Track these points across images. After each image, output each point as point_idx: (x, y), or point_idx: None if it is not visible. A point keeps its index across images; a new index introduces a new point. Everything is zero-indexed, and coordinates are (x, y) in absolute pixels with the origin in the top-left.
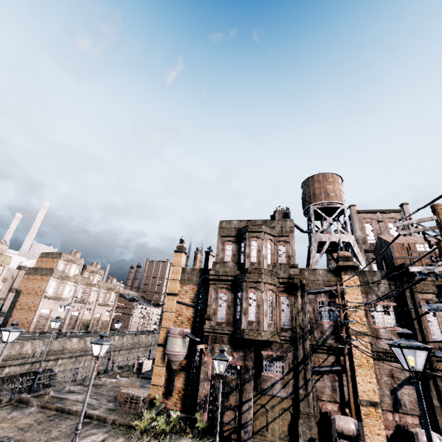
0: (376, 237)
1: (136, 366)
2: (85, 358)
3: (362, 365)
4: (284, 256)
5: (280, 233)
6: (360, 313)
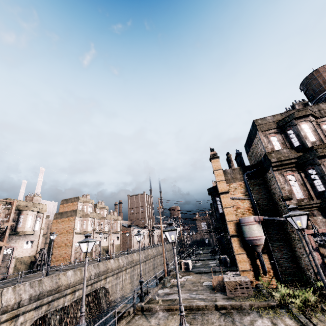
0: None
1: (183, 266)
2: (122, 274)
3: None
4: None
5: (320, 115)
6: None
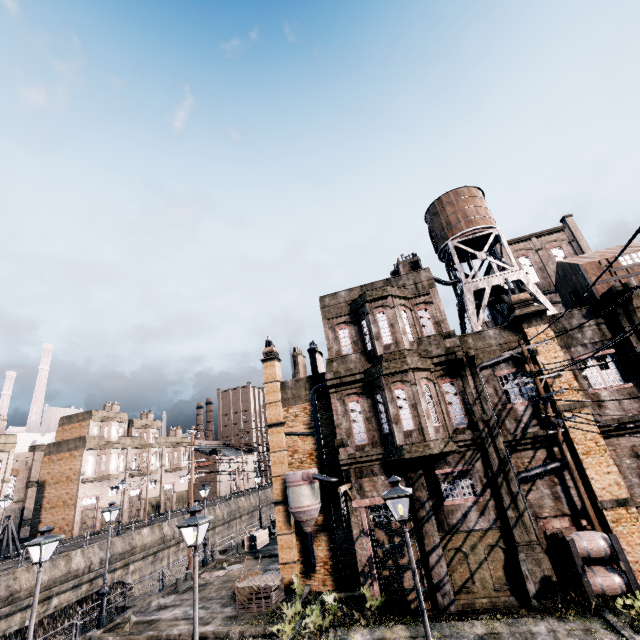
0: (539, 274)
1: (247, 543)
2: (168, 552)
3: (591, 451)
4: (430, 324)
5: (416, 292)
6: (566, 378)
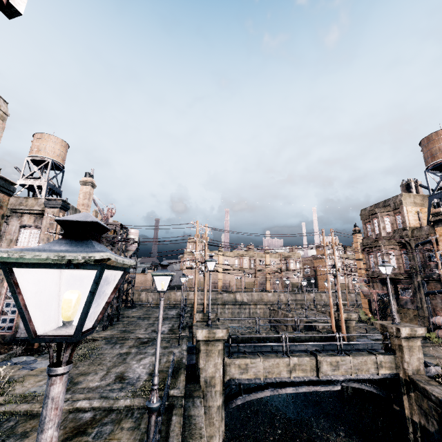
0: None
1: None
2: None
3: None
4: (400, 223)
5: (394, 208)
6: None
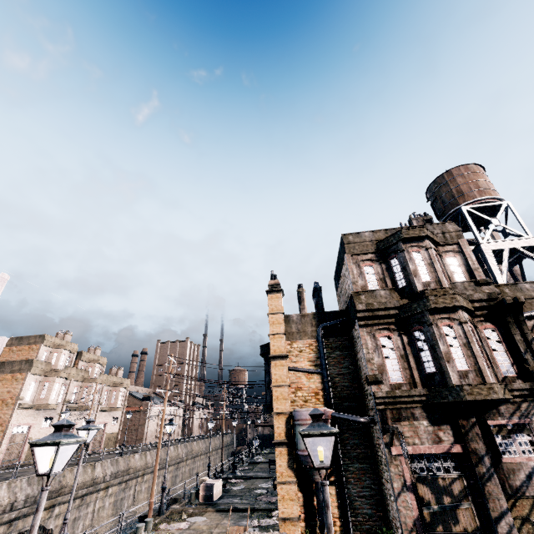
0: None
1: (201, 493)
2: (96, 497)
3: None
4: (460, 272)
5: (444, 241)
6: None
